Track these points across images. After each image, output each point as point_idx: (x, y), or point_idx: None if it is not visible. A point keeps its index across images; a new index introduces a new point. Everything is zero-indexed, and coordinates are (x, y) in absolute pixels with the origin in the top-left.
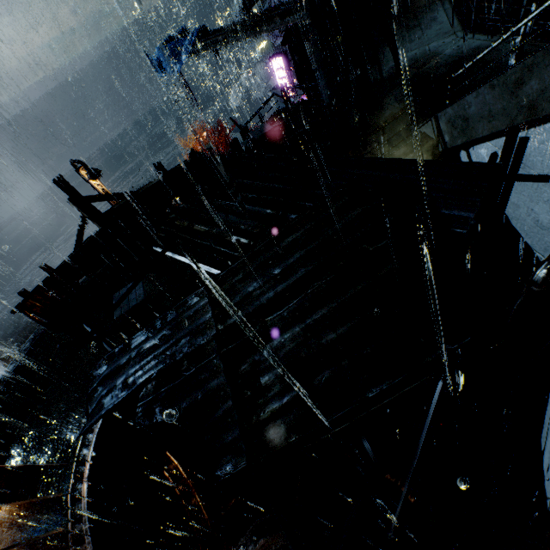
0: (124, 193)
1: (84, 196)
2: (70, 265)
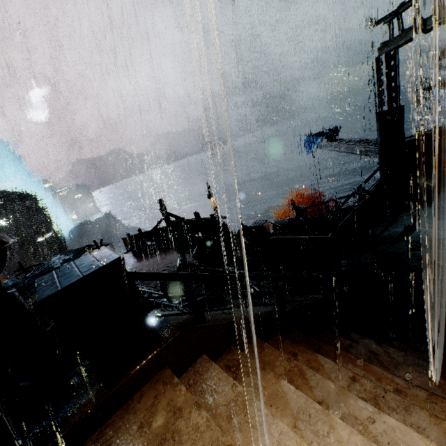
0: (179, 217)
1: (164, 210)
2: (147, 234)
